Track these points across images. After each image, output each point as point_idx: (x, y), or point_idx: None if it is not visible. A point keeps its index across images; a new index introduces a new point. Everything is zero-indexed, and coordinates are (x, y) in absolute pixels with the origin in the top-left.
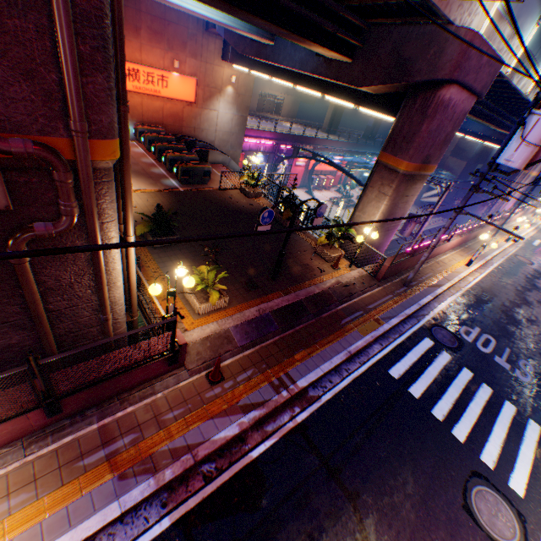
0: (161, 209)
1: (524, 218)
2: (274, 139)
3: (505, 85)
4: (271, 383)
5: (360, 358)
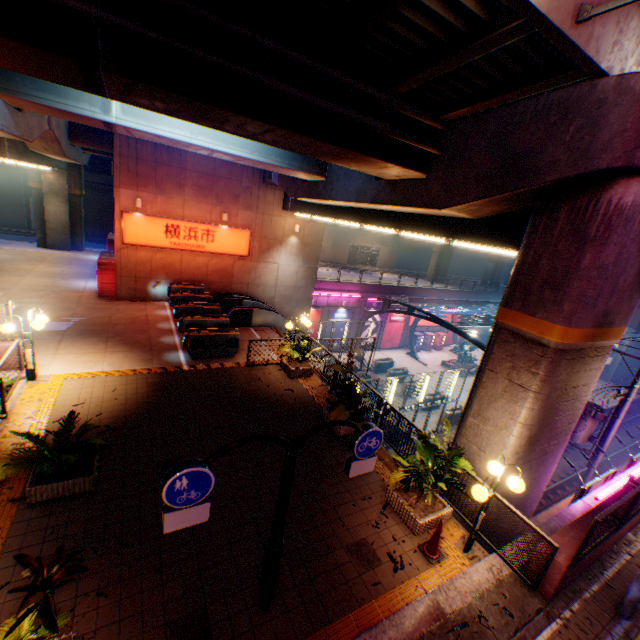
0: (74, 420)
1: None
2: (359, 291)
3: None
4: None
5: None
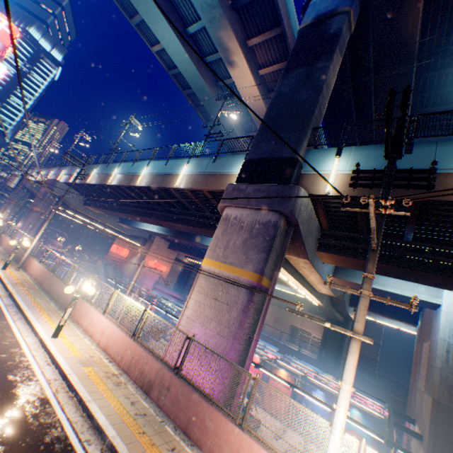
0: None
1: (179, 437)
2: (180, 299)
3: (87, 186)
4: None
5: None
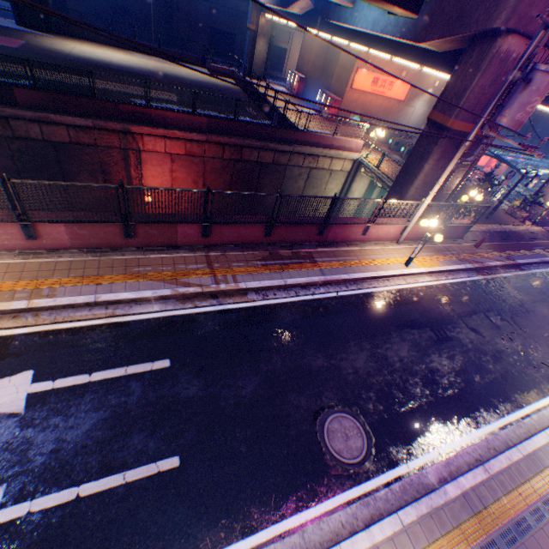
0: None
1: None
2: None
3: None
4: (503, 257)
5: (545, 266)
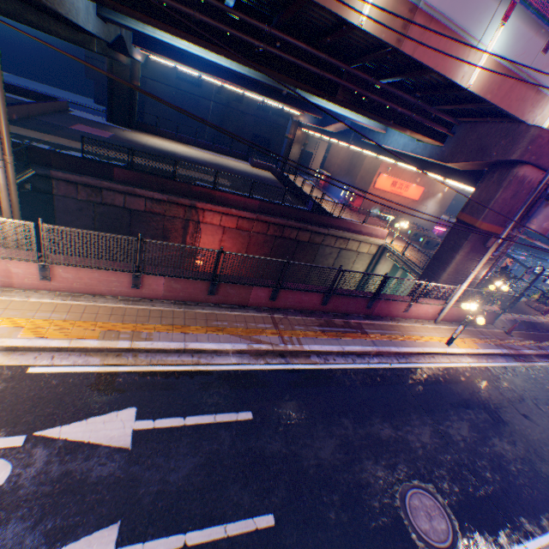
0: None
1: None
2: (445, 227)
3: None
4: (534, 345)
5: None
